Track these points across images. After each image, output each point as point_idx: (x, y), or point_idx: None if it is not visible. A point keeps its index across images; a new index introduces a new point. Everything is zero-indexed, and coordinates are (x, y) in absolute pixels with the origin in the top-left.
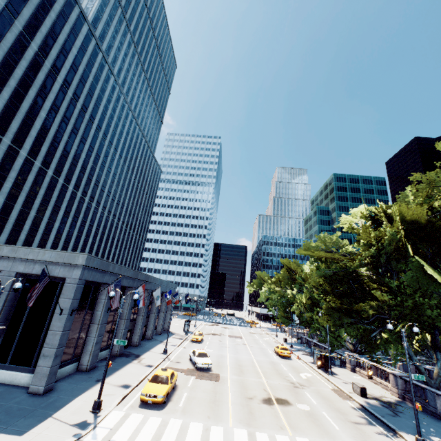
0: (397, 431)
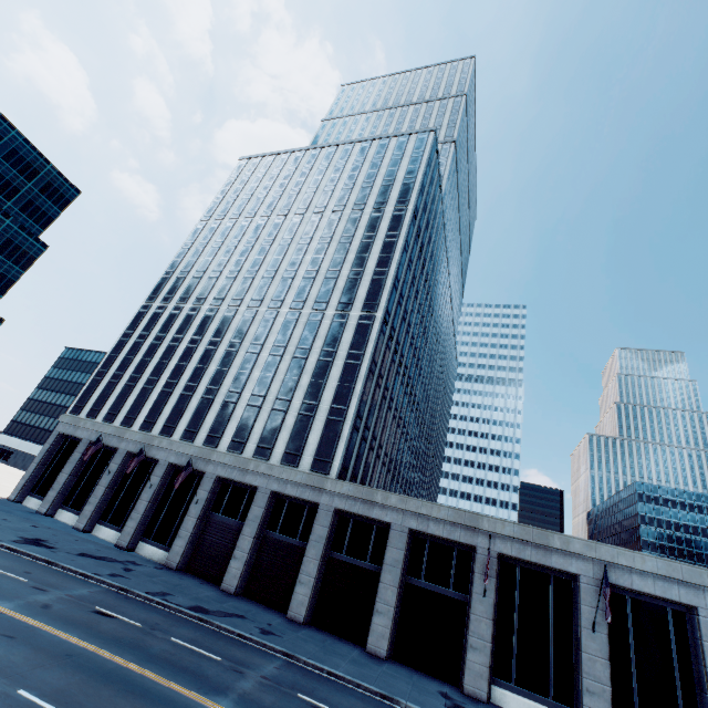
0: None
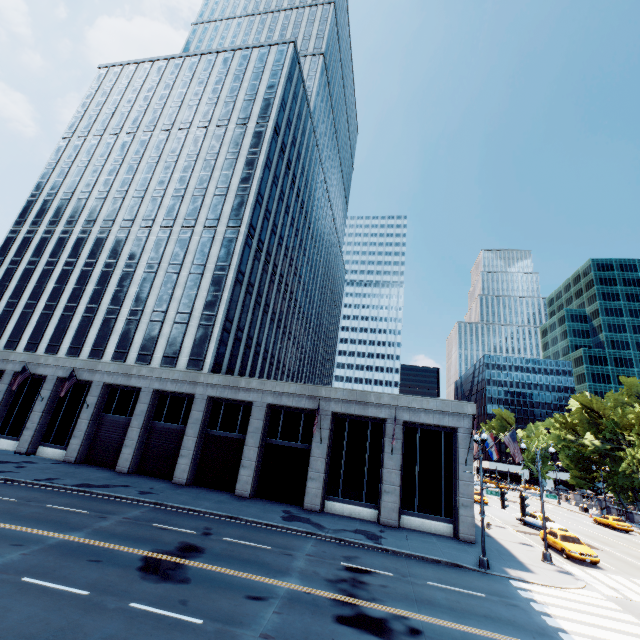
0: None
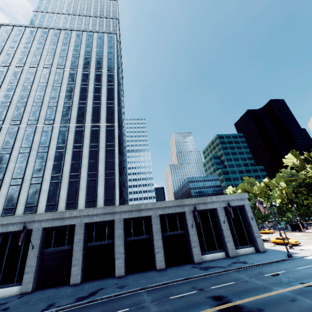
0: None
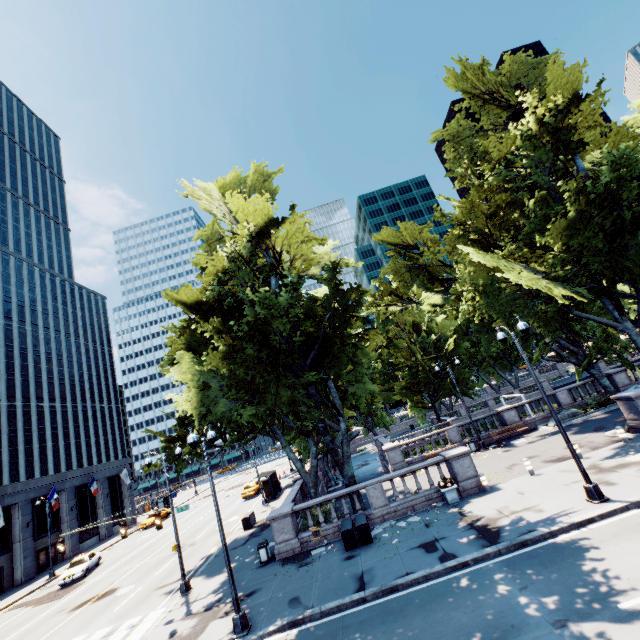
0: (192, 577)
